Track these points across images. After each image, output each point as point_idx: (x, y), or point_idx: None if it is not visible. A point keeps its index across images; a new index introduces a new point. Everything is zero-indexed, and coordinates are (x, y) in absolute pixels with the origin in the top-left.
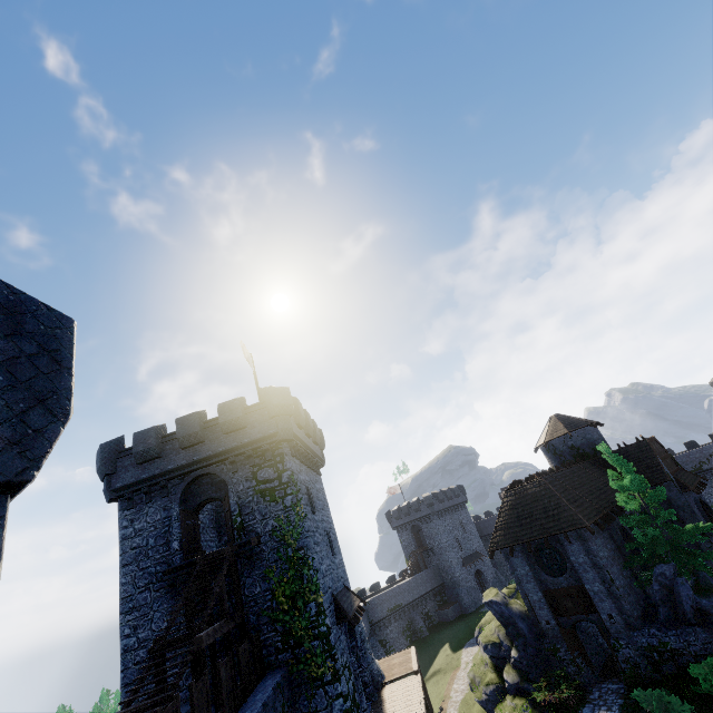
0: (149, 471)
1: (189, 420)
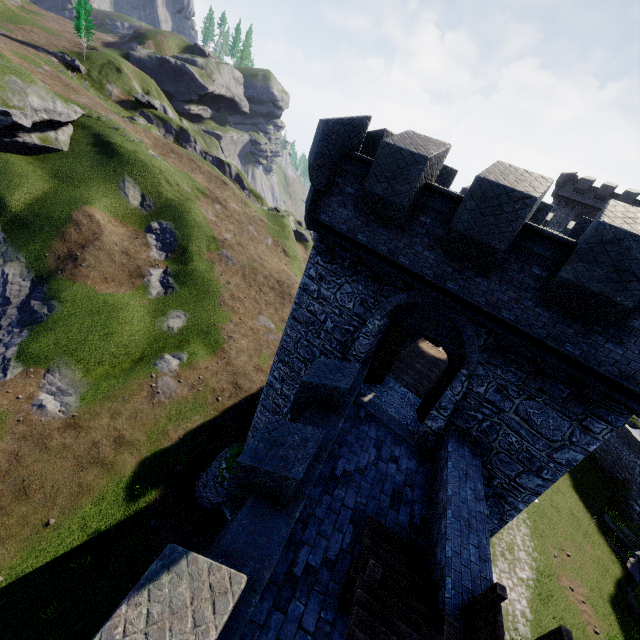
0: (574, 197)
1: (607, 189)
